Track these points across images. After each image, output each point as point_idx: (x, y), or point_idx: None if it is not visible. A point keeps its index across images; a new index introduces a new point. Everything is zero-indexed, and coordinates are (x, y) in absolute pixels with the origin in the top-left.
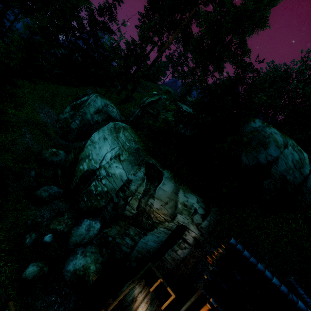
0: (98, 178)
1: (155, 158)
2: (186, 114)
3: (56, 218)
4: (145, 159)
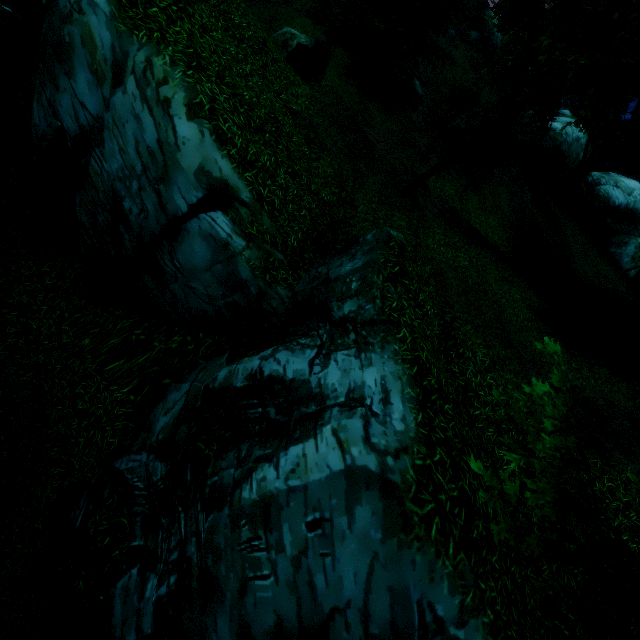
0: None
1: None
2: None
3: None
4: None
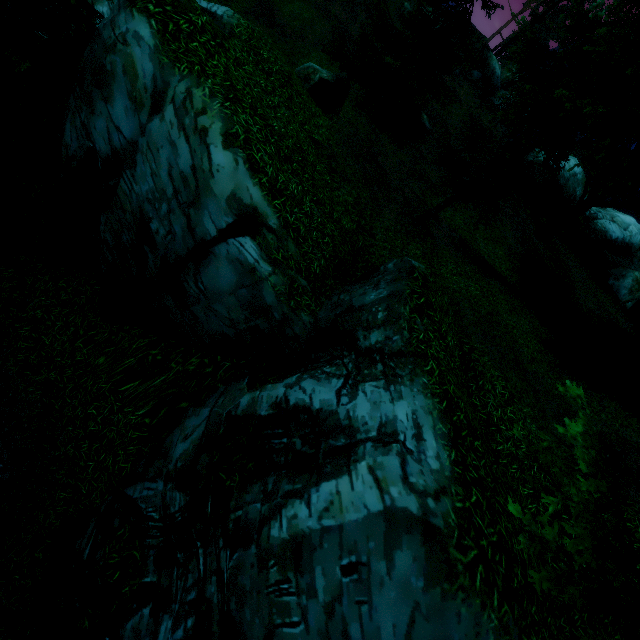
0: None
1: None
2: None
3: None
4: None
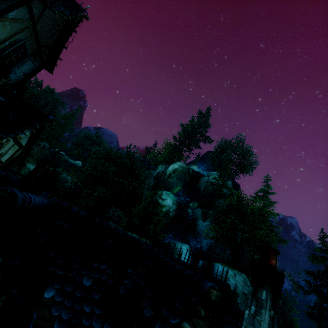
0: None
1: None
2: (37, 176)
3: None
4: None
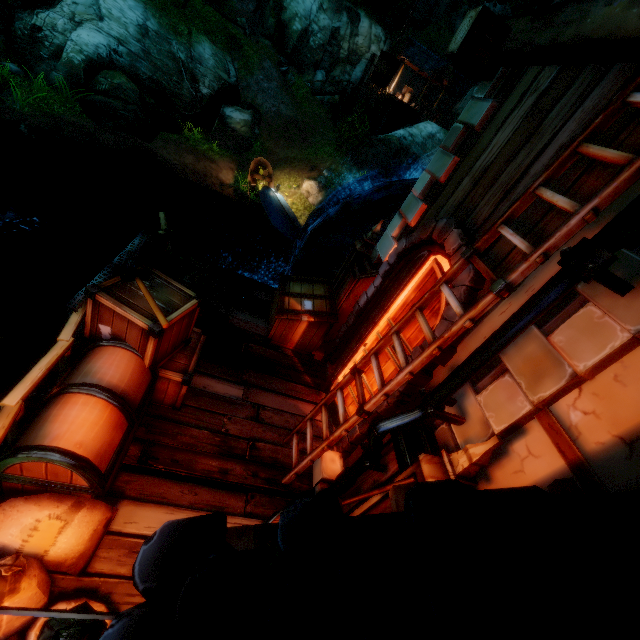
0: (313, 34)
1: (346, 0)
2: None
3: (304, 74)
4: (344, 3)
